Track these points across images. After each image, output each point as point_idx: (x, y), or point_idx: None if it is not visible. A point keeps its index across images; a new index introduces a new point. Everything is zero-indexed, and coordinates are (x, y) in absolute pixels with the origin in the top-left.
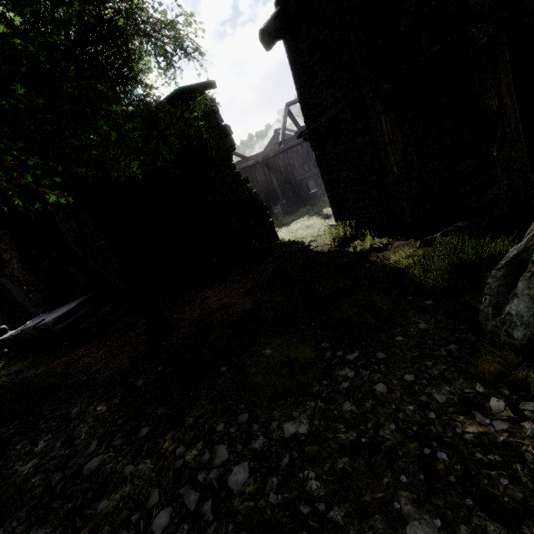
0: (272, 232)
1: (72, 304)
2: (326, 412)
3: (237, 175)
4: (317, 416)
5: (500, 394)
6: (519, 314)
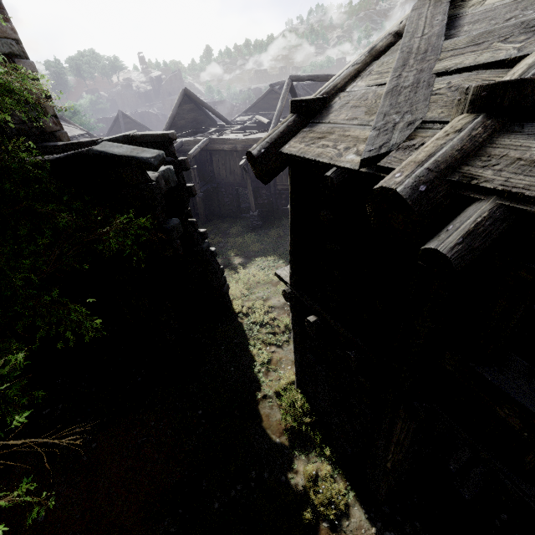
0: (224, 300)
1: None
2: None
3: (192, 227)
4: None
5: None
6: None
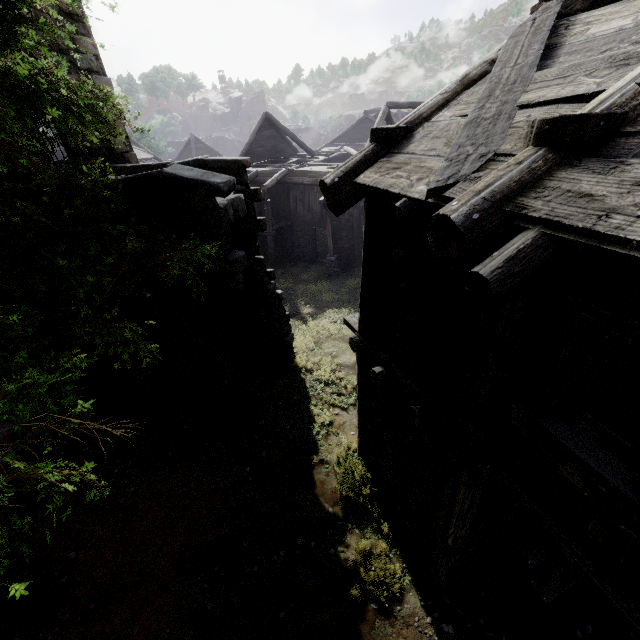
0: (287, 352)
1: None
2: None
3: (258, 265)
4: None
5: None
6: None
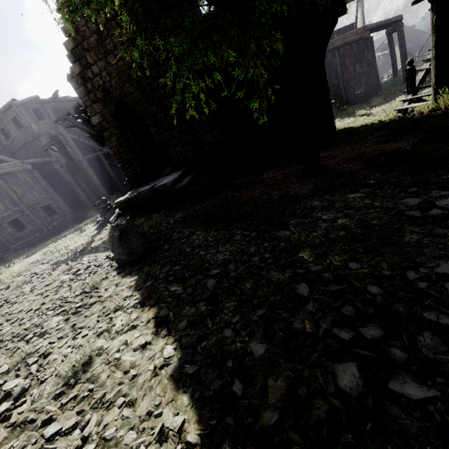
0: None
1: (175, 174)
2: None
3: None
4: None
5: None
6: None
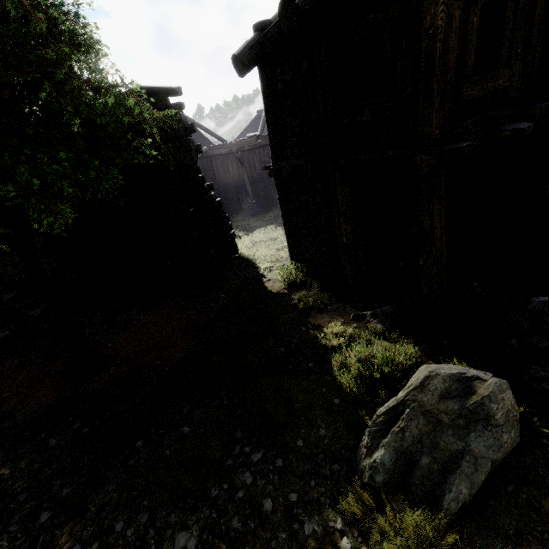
0: (232, 244)
1: None
2: (216, 525)
3: (201, 180)
4: (208, 529)
5: (352, 533)
6: (383, 462)
